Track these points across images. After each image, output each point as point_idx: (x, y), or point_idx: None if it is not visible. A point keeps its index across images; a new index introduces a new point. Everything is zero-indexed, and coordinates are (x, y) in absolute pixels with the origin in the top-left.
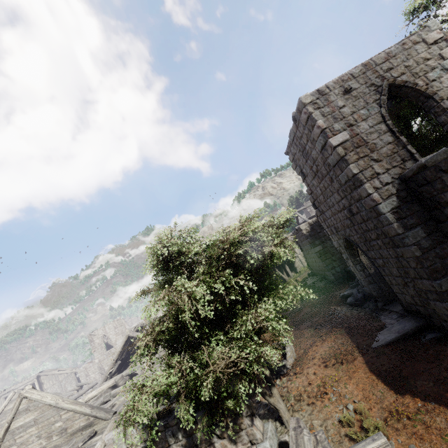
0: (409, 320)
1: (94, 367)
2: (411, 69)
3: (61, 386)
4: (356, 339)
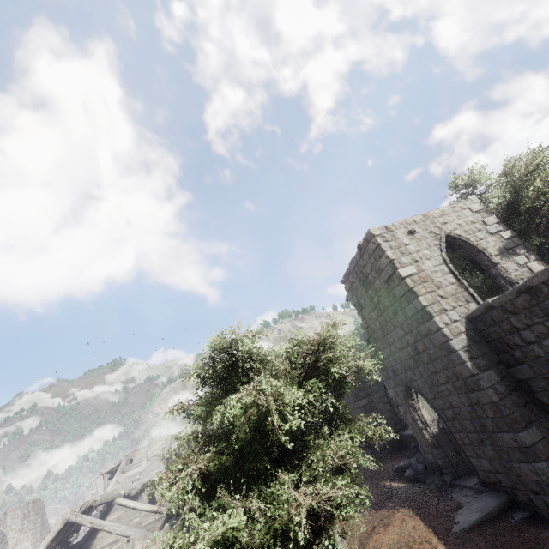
0: (489, 496)
1: None
2: (462, 227)
3: None
4: (430, 522)
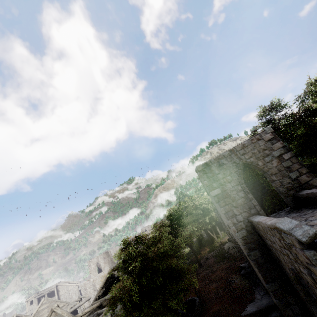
0: (266, 300)
1: (90, 284)
2: (255, 155)
3: (69, 294)
4: (234, 307)
